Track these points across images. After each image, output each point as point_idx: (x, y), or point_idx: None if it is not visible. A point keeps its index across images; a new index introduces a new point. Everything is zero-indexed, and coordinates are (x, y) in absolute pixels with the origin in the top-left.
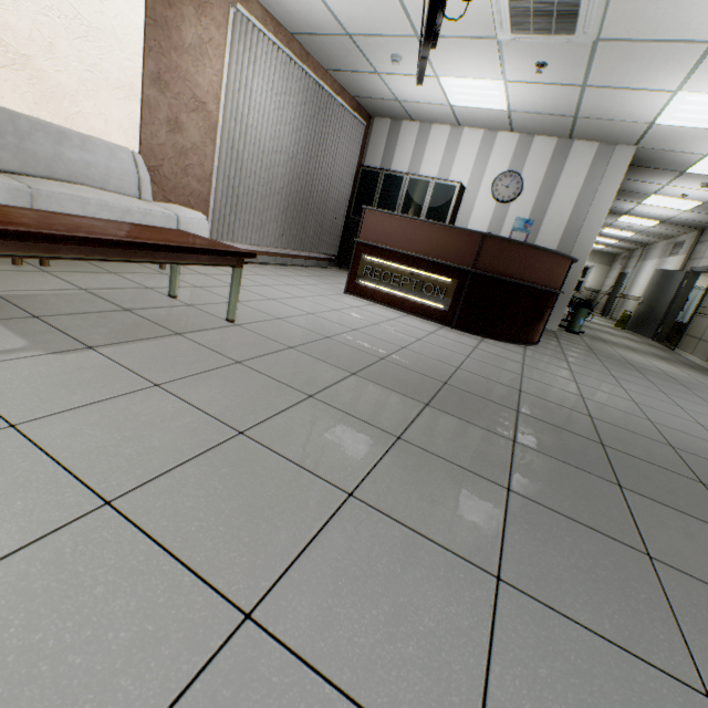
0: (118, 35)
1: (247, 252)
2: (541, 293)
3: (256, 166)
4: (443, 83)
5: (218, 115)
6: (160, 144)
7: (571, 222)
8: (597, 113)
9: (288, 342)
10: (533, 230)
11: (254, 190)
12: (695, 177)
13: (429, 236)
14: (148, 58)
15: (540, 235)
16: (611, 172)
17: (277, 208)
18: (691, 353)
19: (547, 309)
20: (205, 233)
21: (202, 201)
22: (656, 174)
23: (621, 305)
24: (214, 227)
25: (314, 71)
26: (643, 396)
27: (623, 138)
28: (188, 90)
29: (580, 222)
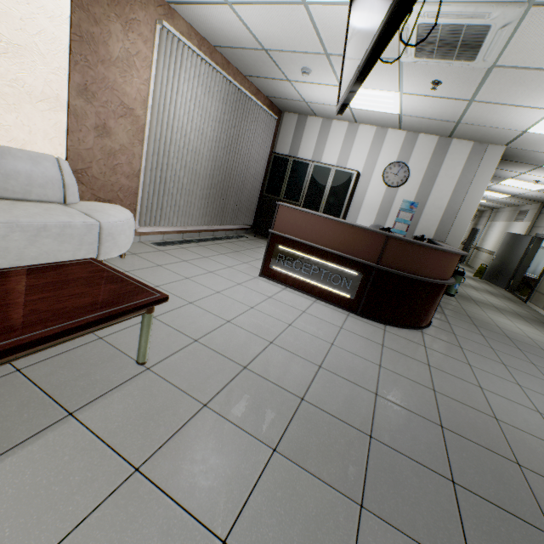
0: (42, 51)
1: (157, 299)
2: (437, 285)
3: (181, 160)
4: None
5: (145, 119)
6: (88, 148)
7: (450, 206)
8: (478, 121)
9: (202, 392)
10: (418, 211)
11: (180, 181)
12: None
13: (337, 232)
14: (74, 71)
15: (423, 215)
16: (484, 166)
17: (200, 193)
18: (543, 308)
19: (440, 296)
20: (129, 232)
21: (131, 194)
22: (517, 165)
23: (475, 255)
24: (142, 216)
25: (234, 76)
26: (540, 397)
27: (496, 140)
28: (116, 98)
29: (457, 206)
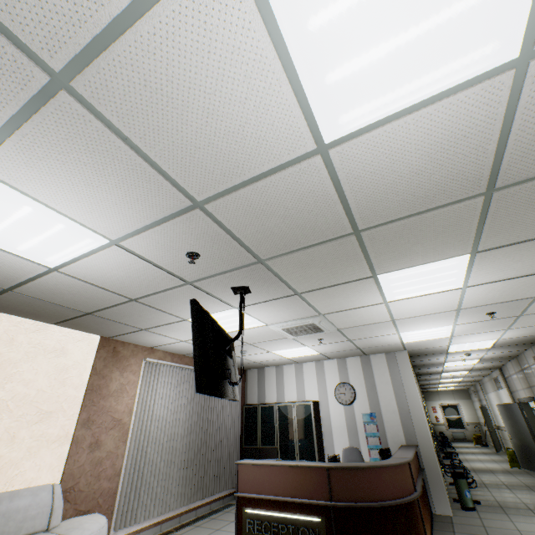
0: (65, 408)
1: None
2: (398, 506)
3: (159, 444)
4: (275, 352)
5: (130, 422)
6: (80, 465)
7: (400, 407)
8: (369, 345)
9: None
10: (378, 420)
11: (158, 464)
12: (456, 352)
13: (289, 476)
14: (83, 411)
15: (385, 422)
16: (402, 367)
17: (178, 469)
18: None
19: (414, 518)
20: None
21: (111, 495)
22: (433, 355)
23: (502, 436)
24: (118, 517)
25: None
26: None
27: (395, 349)
28: (109, 416)
29: (406, 405)
